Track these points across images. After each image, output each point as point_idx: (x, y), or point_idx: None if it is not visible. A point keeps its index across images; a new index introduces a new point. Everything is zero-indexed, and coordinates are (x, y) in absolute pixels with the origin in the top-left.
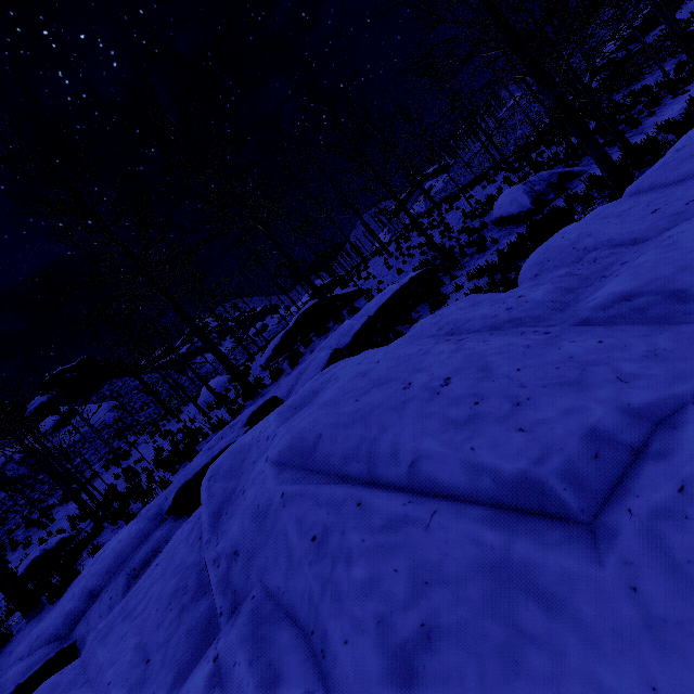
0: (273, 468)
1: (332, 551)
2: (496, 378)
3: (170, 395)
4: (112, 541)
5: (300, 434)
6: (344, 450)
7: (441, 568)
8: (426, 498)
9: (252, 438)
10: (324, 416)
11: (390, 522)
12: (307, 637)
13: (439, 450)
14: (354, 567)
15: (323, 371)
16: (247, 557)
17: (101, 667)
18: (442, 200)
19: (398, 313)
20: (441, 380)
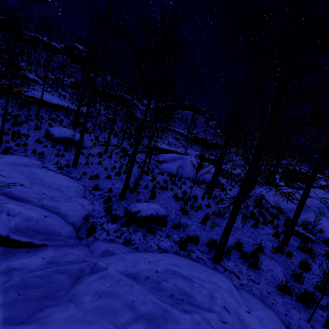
0: None
1: None
2: None
3: None
4: None
5: None
6: None
7: None
8: None
9: None
10: None
11: None
12: None
13: None
14: None
15: None
16: None
17: None
18: None
19: None
20: None
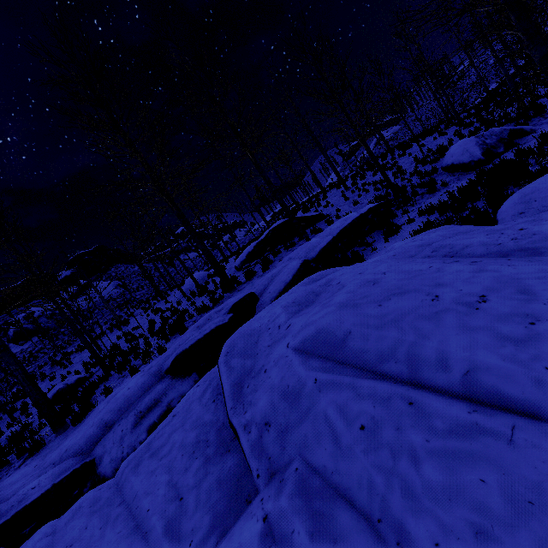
0: (298, 355)
1: (389, 444)
2: (546, 302)
3: (160, 281)
4: (121, 387)
5: (326, 328)
6: (378, 349)
7: (547, 490)
8: (492, 409)
9: (260, 325)
10: (349, 316)
11: (457, 427)
12: (371, 522)
13: (503, 365)
14: (423, 466)
15: (311, 276)
16: (281, 430)
17: (137, 493)
18: (395, 146)
19: (355, 237)
20: (475, 296)
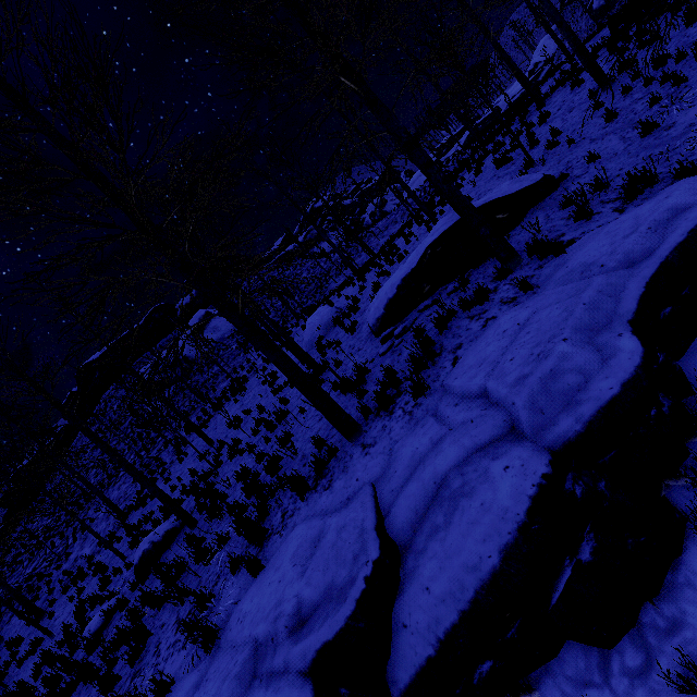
0: None
1: None
2: None
3: None
4: None
5: None
6: None
7: None
8: None
9: None
10: None
11: None
12: None
13: None
14: None
15: None
16: None
17: None
18: None
19: None
20: None
